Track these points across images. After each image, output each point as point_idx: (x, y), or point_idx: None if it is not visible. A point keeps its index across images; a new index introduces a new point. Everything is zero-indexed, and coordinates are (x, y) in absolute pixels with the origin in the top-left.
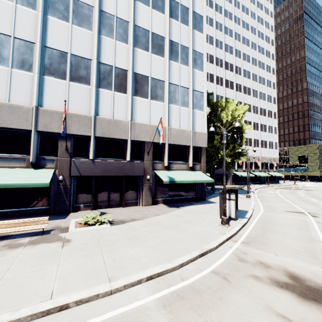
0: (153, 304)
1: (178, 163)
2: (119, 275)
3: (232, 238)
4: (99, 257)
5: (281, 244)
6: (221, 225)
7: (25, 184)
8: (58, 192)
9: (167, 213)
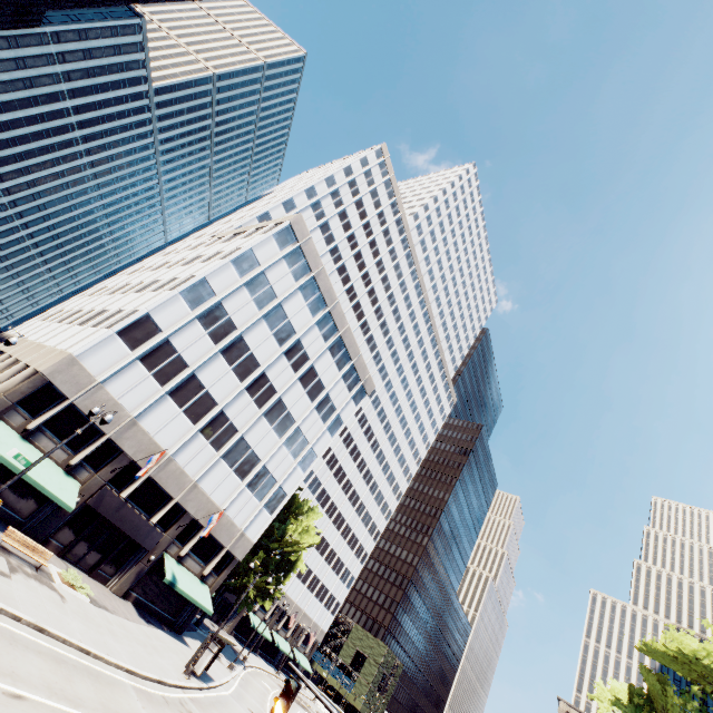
0: (129, 684)
1: (196, 560)
2: (112, 655)
3: (184, 689)
4: (95, 632)
5: None
6: (182, 673)
7: (56, 497)
8: (55, 512)
9: (138, 623)
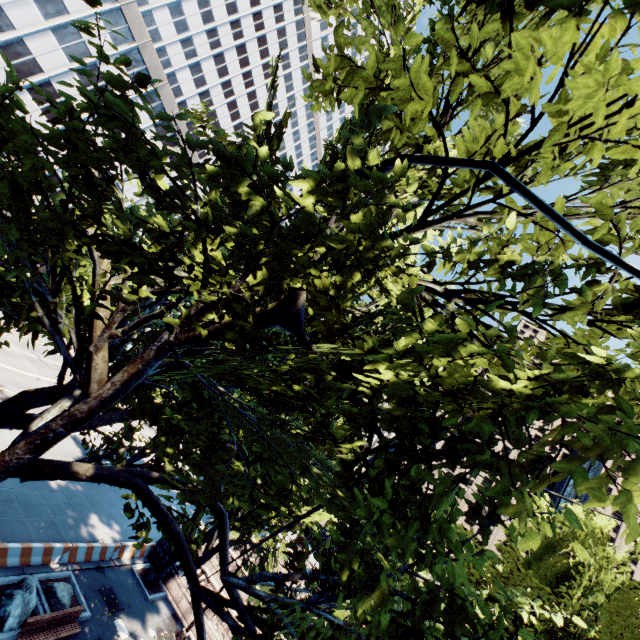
0: None
1: None
2: None
3: None
4: None
5: None
6: None
7: None
8: None
9: None
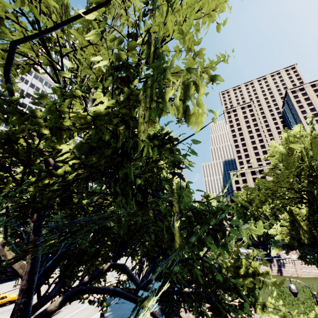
0: None
1: None
2: None
3: (11, 291)
4: None
5: None
6: (12, 288)
7: None
8: None
9: None
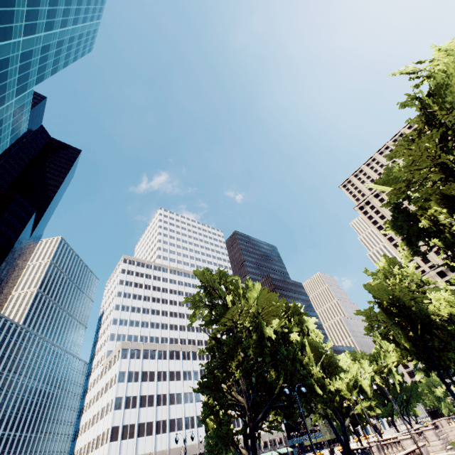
0: None
1: None
2: None
3: None
4: None
5: None
6: None
7: None
8: None
9: None
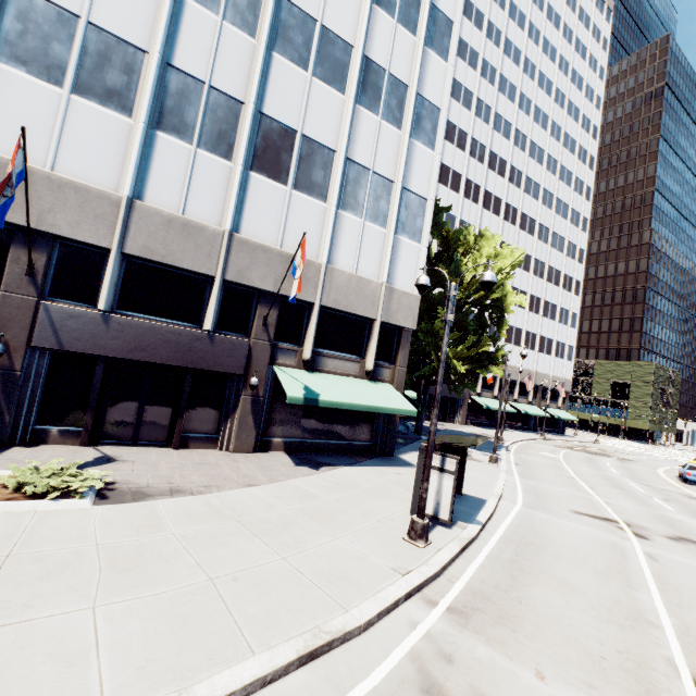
0: None
1: (339, 358)
2: None
3: (424, 590)
4: None
5: (557, 630)
6: (406, 540)
7: None
8: None
9: (281, 480)
